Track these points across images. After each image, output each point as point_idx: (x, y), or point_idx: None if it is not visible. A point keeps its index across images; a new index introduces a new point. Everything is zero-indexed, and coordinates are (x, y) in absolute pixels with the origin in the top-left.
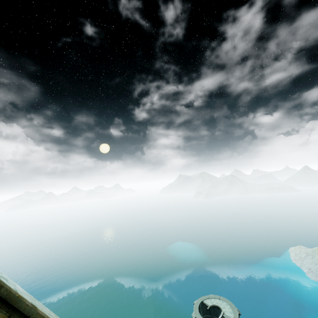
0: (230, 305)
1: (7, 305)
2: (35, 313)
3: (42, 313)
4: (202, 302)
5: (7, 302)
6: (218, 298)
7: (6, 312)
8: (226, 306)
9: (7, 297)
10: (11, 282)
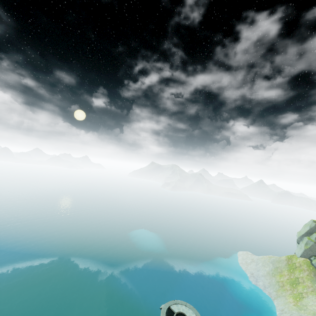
0: (196, 314)
1: None
2: None
3: None
4: (169, 308)
5: None
6: (185, 305)
7: None
8: (192, 315)
9: None
10: None
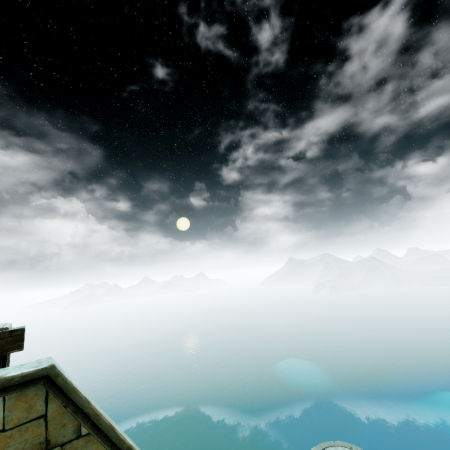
0: None
1: (63, 395)
2: (88, 407)
3: (95, 408)
4: None
5: (63, 391)
6: (349, 448)
7: (62, 401)
8: None
9: (63, 387)
10: (67, 375)
